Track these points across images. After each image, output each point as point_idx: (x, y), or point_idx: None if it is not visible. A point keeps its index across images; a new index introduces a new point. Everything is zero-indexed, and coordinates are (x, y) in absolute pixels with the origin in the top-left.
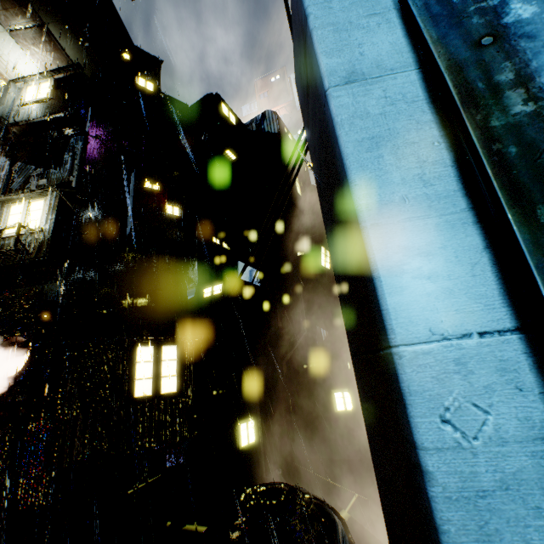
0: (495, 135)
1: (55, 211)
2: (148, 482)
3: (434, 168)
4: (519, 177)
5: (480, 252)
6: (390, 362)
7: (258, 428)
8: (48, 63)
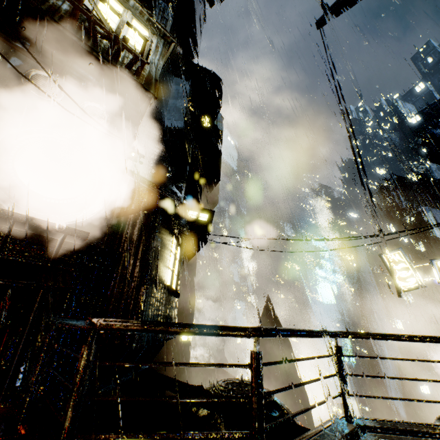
0: None
1: (163, 59)
2: None
3: None
4: None
5: None
6: None
7: None
8: None
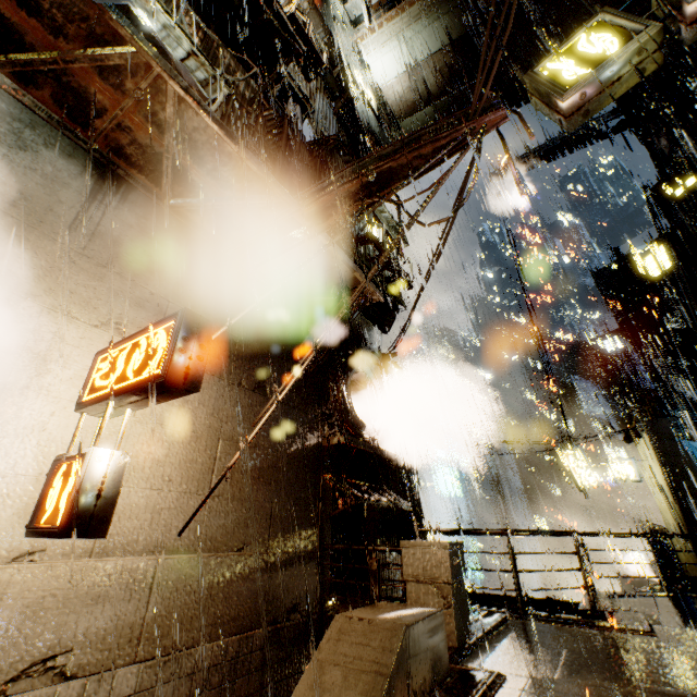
0: None
1: None
2: None
3: None
4: None
5: None
6: None
7: None
8: (392, 97)
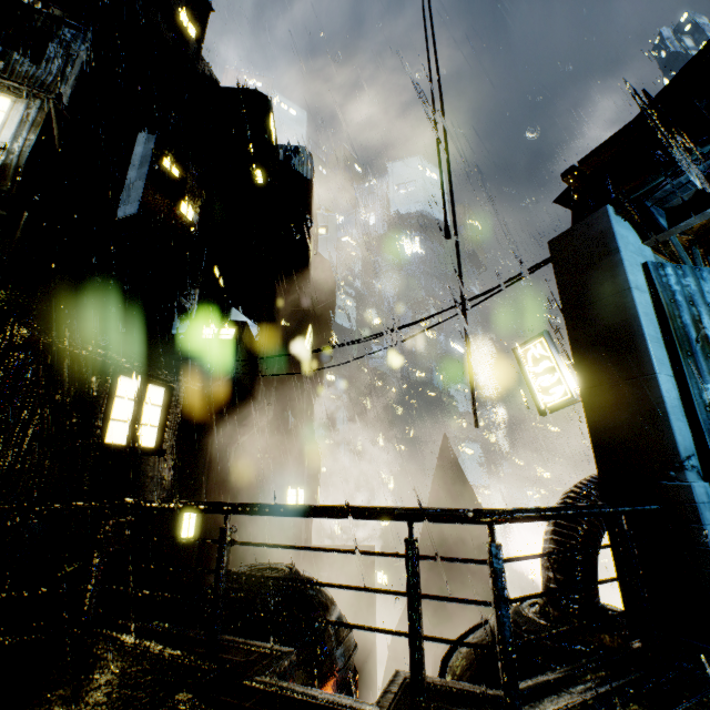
0: (675, 328)
1: (37, 130)
2: (67, 571)
3: (657, 330)
4: (679, 341)
5: (666, 357)
6: (653, 378)
7: (199, 521)
8: None
